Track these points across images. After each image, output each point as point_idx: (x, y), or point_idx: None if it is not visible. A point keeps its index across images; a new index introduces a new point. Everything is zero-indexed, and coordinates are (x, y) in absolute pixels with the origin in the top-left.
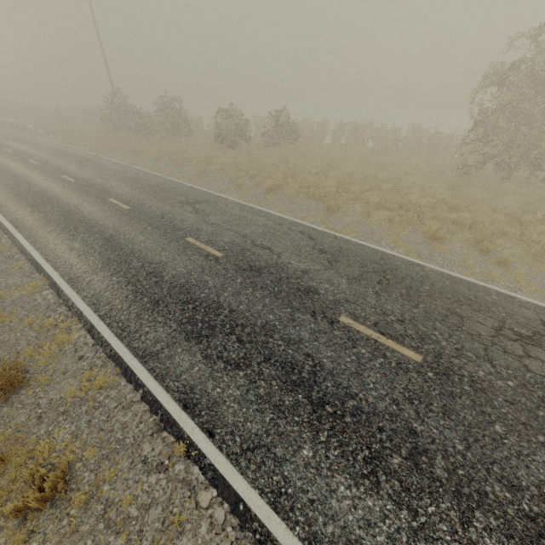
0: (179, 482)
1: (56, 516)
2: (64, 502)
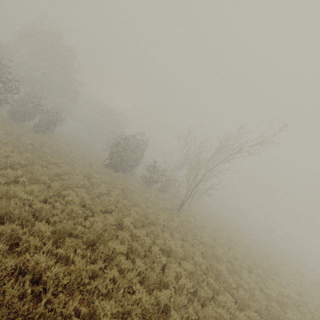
0: None
1: None
2: None
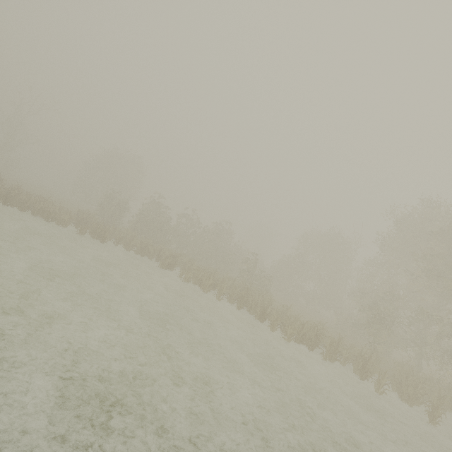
0: None
1: None
2: None
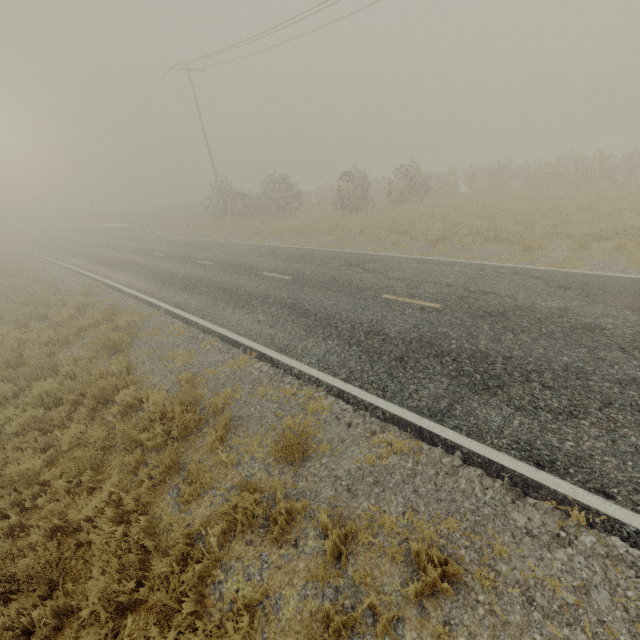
0: (603, 558)
1: (463, 604)
2: (459, 587)
